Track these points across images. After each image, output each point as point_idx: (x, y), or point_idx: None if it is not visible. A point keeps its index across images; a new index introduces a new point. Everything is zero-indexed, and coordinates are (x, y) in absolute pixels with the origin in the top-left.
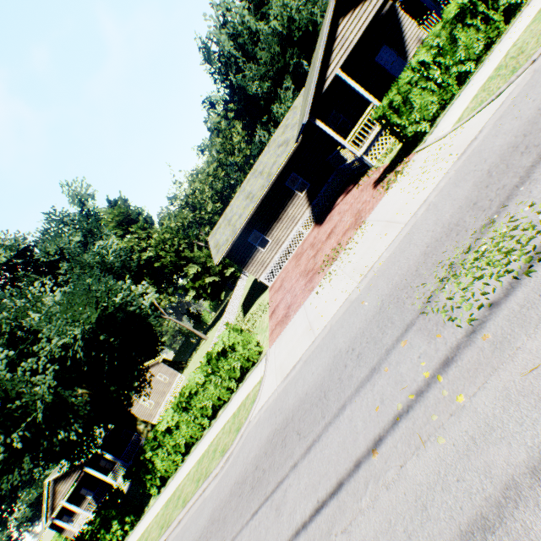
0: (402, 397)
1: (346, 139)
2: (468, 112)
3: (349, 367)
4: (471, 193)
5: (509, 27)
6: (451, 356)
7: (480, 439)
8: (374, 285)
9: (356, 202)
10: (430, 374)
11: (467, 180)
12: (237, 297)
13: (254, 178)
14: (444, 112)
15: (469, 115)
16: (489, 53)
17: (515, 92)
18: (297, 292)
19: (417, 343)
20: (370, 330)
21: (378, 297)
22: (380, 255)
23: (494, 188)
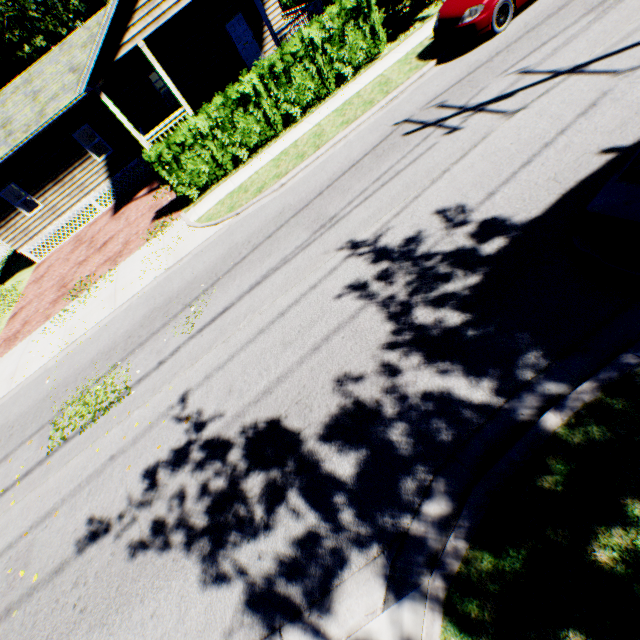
0: (0, 489)
1: (172, 112)
2: (206, 218)
3: (1, 444)
4: (138, 322)
5: (280, 137)
6: (34, 468)
7: (0, 532)
8: (64, 364)
9: (139, 222)
10: (19, 478)
11: (148, 304)
12: (4, 243)
13: (24, 94)
14: (214, 187)
15: (203, 223)
16: (260, 153)
17: (216, 236)
18: (42, 307)
19: (34, 447)
20: (31, 414)
21: (56, 381)
22: (87, 331)
23: (140, 333)
